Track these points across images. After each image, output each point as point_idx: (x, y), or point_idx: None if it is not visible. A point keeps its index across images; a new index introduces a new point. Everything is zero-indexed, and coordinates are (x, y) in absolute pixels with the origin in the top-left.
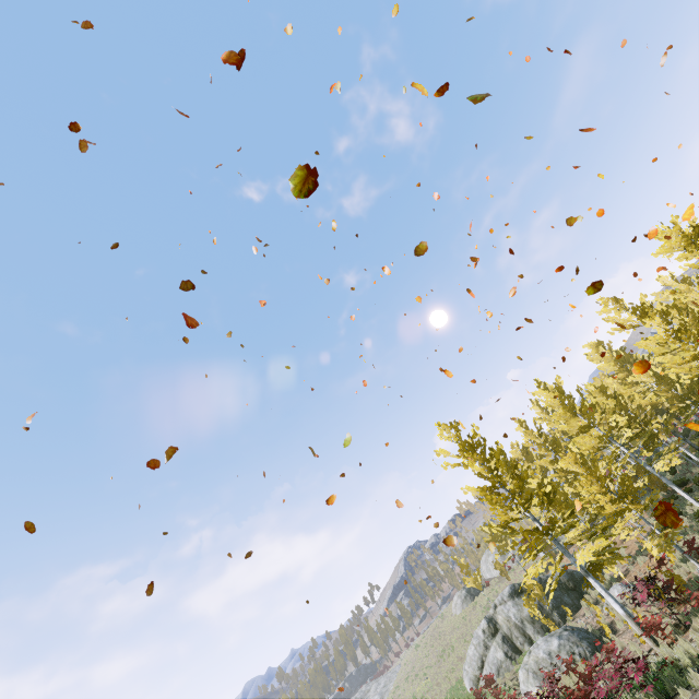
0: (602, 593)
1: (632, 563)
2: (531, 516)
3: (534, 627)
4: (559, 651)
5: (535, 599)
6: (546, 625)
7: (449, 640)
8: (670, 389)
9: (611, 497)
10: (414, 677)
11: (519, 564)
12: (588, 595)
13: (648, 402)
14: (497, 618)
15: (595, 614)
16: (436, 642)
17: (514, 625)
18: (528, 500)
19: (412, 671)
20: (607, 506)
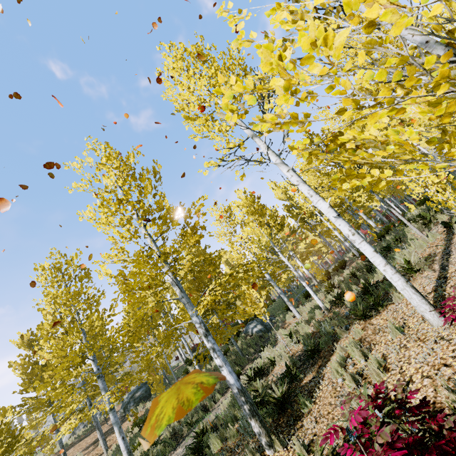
0: None
1: None
2: None
3: None
4: None
5: None
6: None
7: None
8: (198, 290)
9: None
10: None
11: None
12: None
13: None
14: None
15: None
16: None
17: None
18: None
19: None
20: None
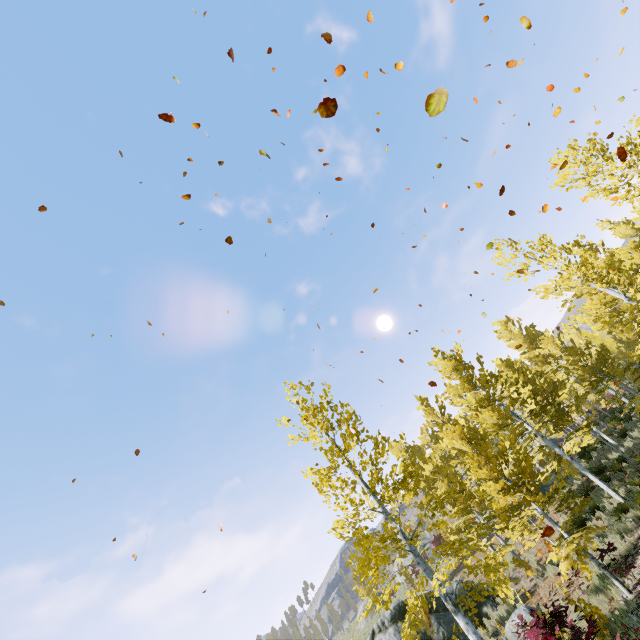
0: None
1: (542, 574)
2: (384, 511)
3: None
4: None
5: (418, 627)
6: None
7: None
8: (579, 360)
9: (504, 484)
10: None
11: None
12: (487, 620)
13: (558, 379)
14: None
15: None
16: None
17: None
18: (374, 487)
19: None
20: (503, 497)
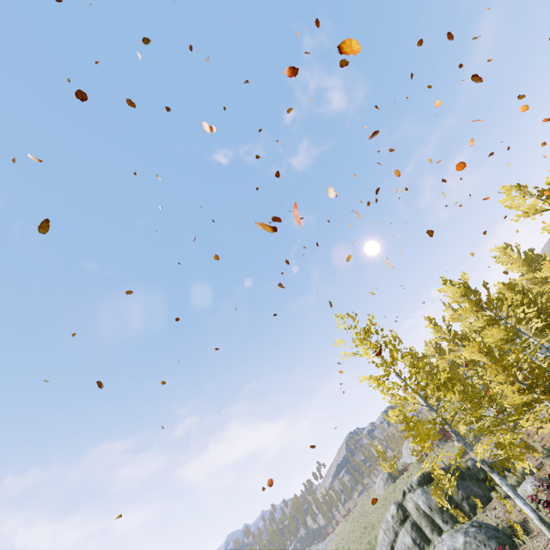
0: (509, 493)
1: (547, 456)
2: (427, 405)
3: (443, 517)
4: (465, 549)
5: (443, 489)
6: (456, 515)
7: (369, 519)
8: None
9: (519, 387)
10: (341, 549)
11: (433, 452)
12: (499, 487)
13: None
14: (406, 505)
15: (506, 509)
16: (361, 519)
17: (423, 513)
18: (422, 388)
19: (341, 542)
20: (516, 396)
